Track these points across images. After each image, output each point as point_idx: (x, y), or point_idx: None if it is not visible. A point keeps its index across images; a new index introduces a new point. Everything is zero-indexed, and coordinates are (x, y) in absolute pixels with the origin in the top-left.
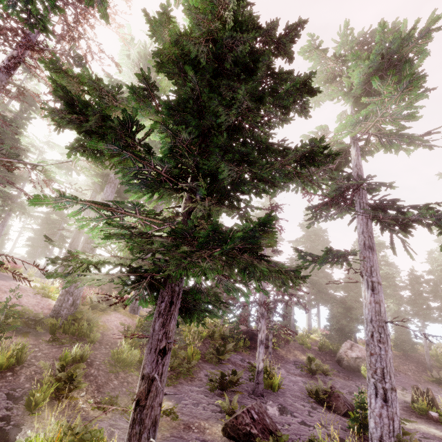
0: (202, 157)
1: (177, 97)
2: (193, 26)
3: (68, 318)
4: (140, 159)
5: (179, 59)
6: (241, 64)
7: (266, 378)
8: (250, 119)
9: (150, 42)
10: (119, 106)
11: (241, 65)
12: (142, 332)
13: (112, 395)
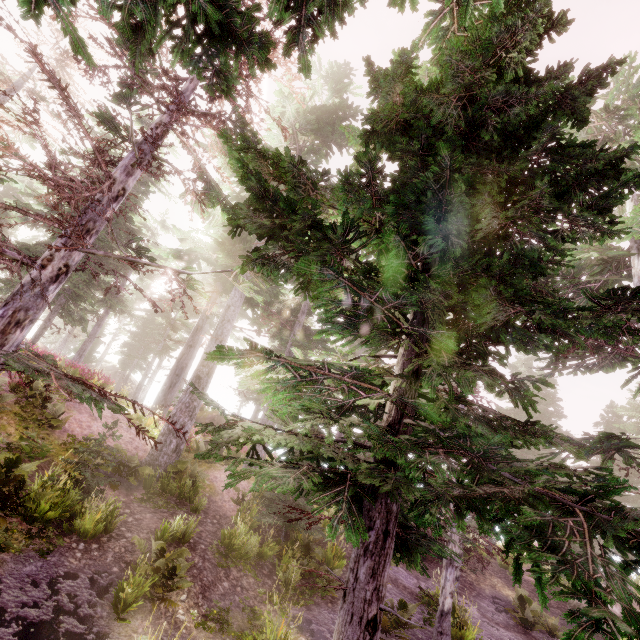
0: (435, 281)
1: (395, 182)
2: (446, 79)
3: (167, 469)
4: (359, 288)
5: (423, 129)
6: (501, 132)
7: (452, 624)
8: (532, 225)
9: (310, 95)
10: (316, 197)
11: (500, 133)
12: (262, 506)
13: (222, 606)
